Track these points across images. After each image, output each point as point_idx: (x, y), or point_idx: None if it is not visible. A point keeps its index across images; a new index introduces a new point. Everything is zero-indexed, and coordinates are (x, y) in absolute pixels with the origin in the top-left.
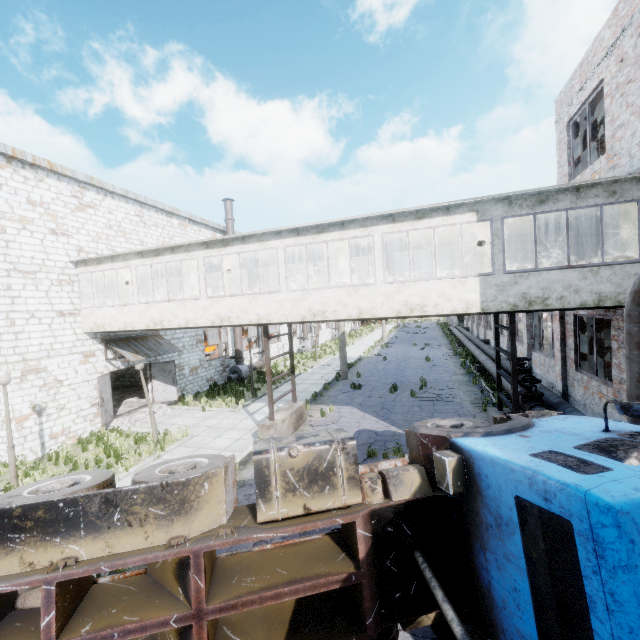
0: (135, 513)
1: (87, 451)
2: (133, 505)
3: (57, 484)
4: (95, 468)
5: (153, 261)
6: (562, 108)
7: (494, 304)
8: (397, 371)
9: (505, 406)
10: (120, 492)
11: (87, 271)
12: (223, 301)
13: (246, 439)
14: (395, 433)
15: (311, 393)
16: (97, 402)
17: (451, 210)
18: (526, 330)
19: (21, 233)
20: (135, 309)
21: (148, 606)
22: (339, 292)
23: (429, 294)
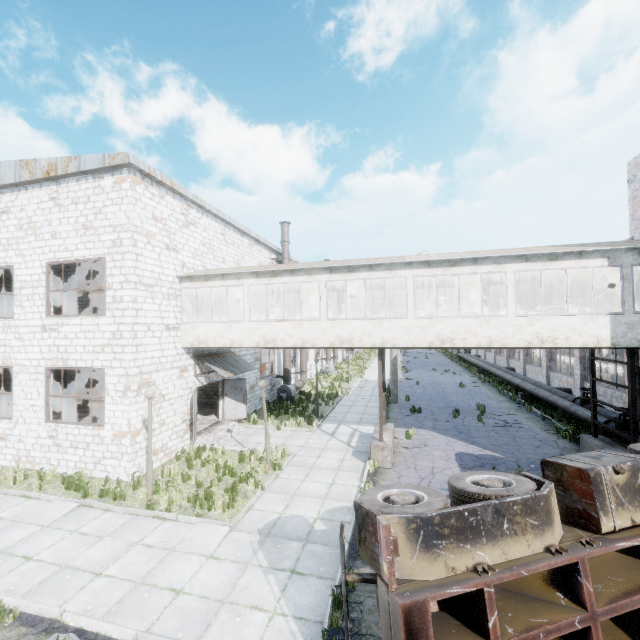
0: (517, 523)
1: (193, 469)
2: (515, 515)
3: (398, 496)
4: (219, 486)
5: (269, 281)
6: (638, 170)
7: (624, 340)
8: (440, 396)
9: (579, 433)
10: (504, 503)
11: (192, 286)
12: (345, 324)
13: (351, 460)
14: (495, 457)
15: (373, 415)
16: (186, 418)
17: (583, 255)
18: (579, 362)
19: (146, 247)
20: (245, 326)
21: (537, 610)
22: (469, 321)
23: (560, 328)
